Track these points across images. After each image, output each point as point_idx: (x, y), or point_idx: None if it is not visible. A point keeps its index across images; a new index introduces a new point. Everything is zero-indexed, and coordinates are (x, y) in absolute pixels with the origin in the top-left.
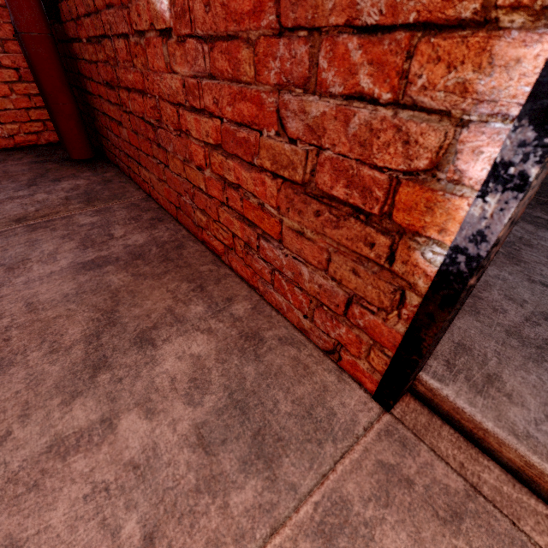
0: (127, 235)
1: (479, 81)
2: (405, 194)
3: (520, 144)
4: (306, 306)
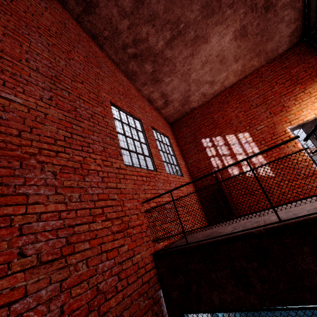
0: None
1: (312, 166)
2: (314, 172)
3: None
4: (316, 189)
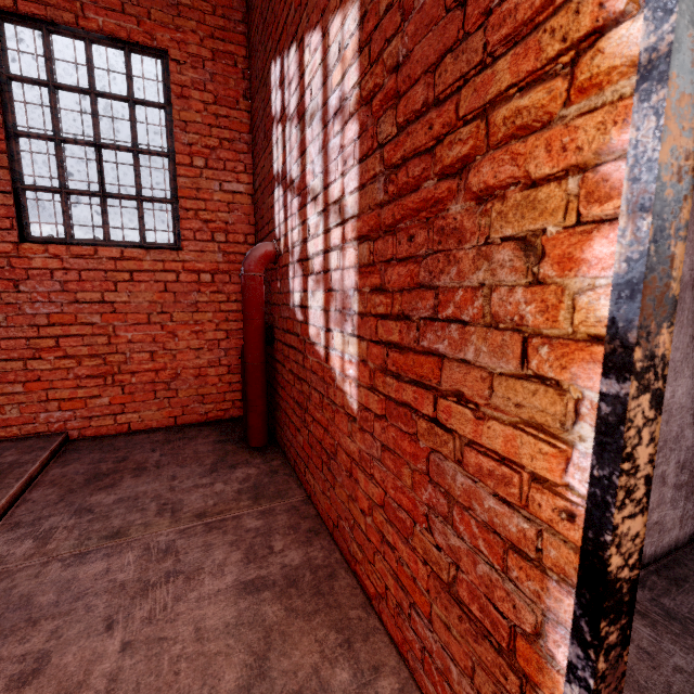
0: (285, 550)
1: (546, 595)
2: (521, 644)
3: (577, 655)
4: None
